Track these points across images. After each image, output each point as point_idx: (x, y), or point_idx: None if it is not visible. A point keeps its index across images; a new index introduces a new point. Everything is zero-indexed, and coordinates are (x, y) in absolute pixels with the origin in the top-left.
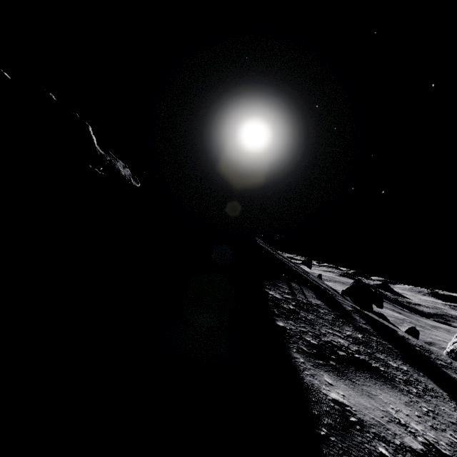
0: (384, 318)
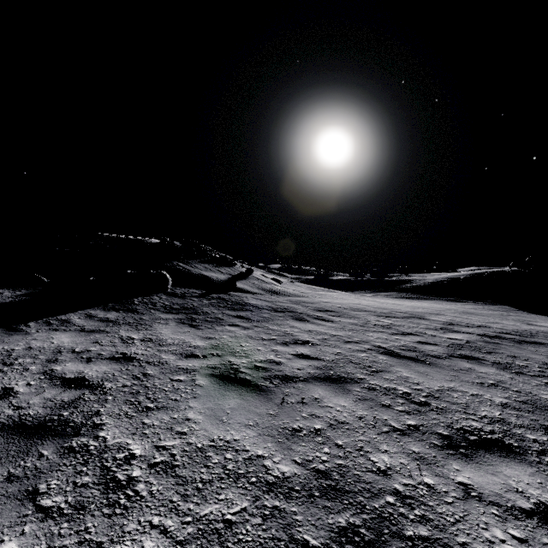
0: None
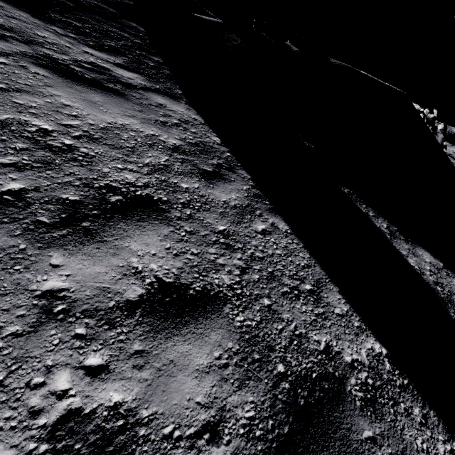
0: None
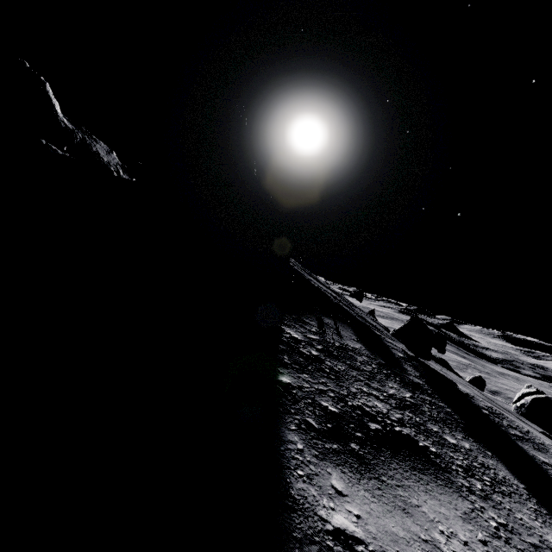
0: (445, 365)
